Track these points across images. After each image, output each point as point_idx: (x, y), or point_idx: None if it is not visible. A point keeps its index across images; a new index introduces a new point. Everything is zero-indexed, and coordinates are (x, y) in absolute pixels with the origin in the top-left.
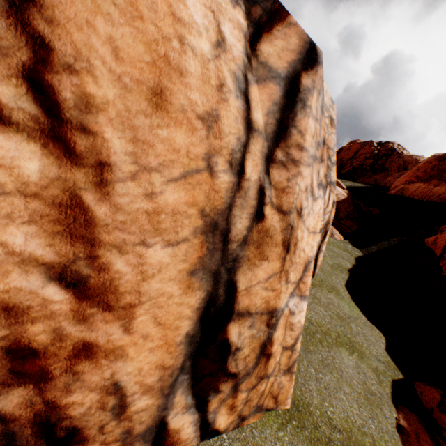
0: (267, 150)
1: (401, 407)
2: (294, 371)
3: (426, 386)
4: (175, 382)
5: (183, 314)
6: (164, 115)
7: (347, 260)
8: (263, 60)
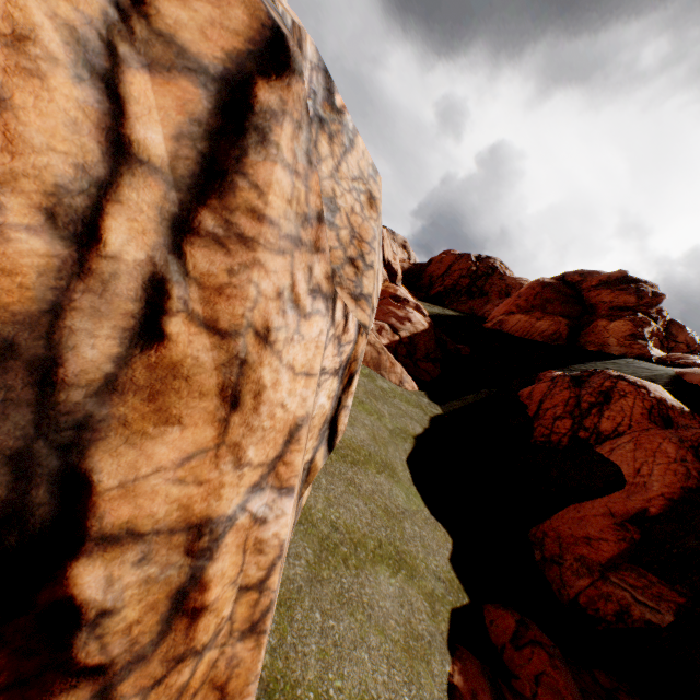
0: (178, 207)
1: (460, 652)
2: (265, 629)
3: (500, 610)
4: None
5: None
6: None
7: (418, 421)
8: (165, 29)
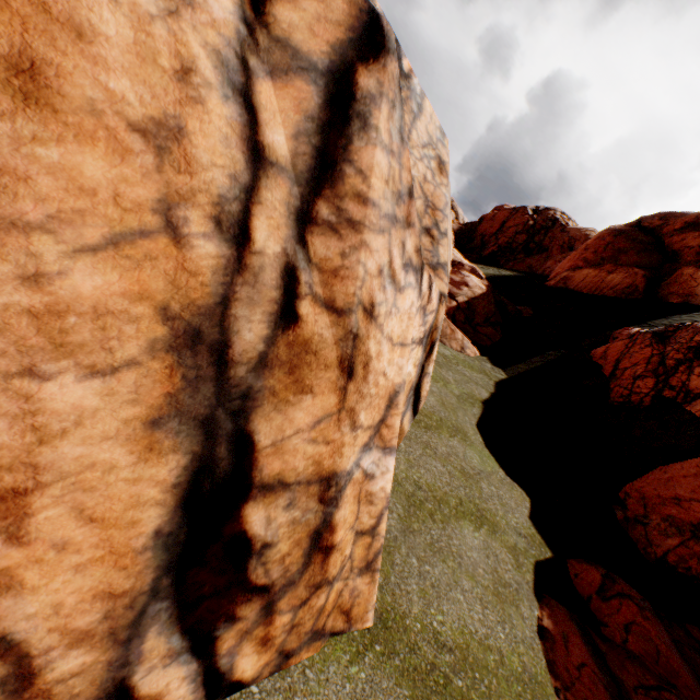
0: (299, 201)
1: (547, 600)
2: (378, 568)
3: (584, 564)
4: (142, 616)
5: (144, 498)
6: (46, 117)
7: (483, 386)
8: (281, 34)
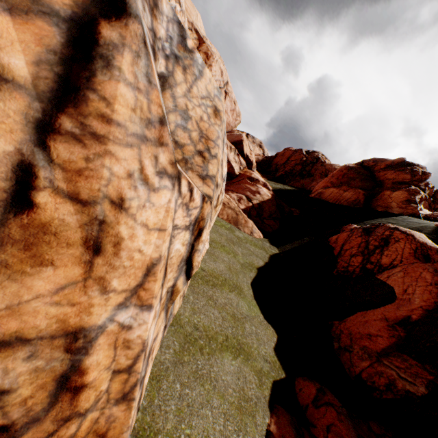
0: (41, 114)
1: (276, 409)
2: (134, 397)
3: (307, 381)
4: None
5: None
6: None
7: (261, 258)
8: None
